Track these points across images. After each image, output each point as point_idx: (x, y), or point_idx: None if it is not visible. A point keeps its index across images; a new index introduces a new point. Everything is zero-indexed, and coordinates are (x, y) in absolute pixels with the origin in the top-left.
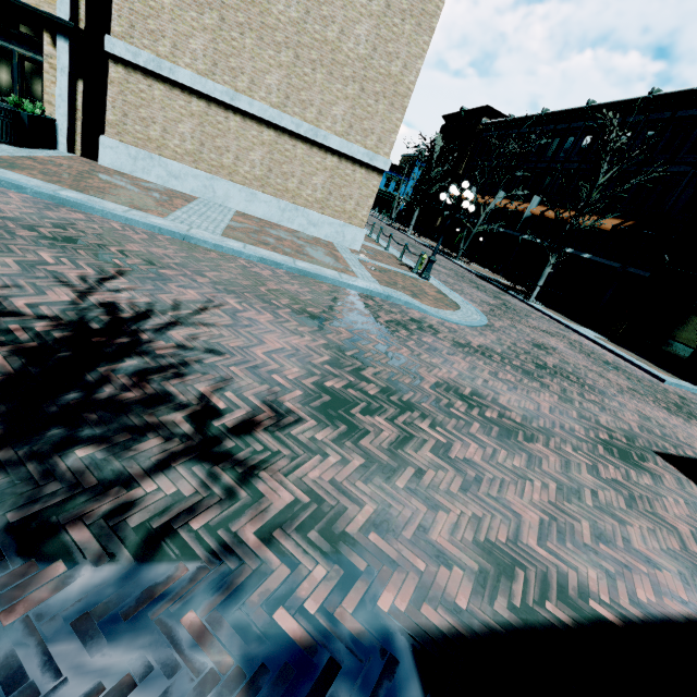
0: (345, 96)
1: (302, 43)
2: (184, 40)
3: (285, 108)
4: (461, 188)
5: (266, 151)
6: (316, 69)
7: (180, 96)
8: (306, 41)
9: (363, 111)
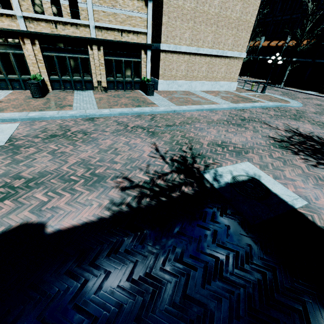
0: (232, 34)
1: (219, 20)
2: (183, 35)
3: (213, 47)
4: (276, 56)
5: (207, 65)
6: (223, 28)
7: (181, 56)
8: (220, 19)
9: (237, 38)
